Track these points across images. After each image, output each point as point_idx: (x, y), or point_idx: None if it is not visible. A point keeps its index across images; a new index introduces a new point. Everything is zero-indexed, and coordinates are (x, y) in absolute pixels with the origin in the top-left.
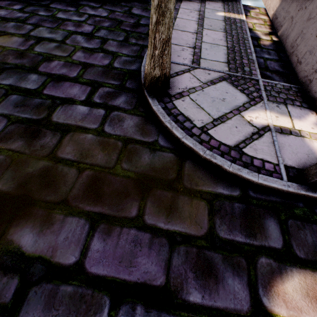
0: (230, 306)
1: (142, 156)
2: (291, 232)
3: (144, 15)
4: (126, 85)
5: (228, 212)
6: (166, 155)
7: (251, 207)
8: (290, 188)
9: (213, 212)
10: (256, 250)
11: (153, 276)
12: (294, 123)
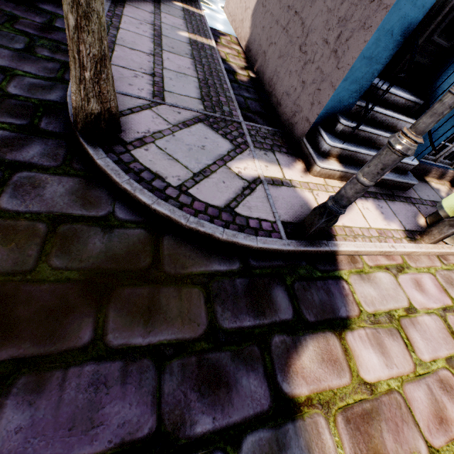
0: (249, 413)
1: (90, 240)
2: (299, 296)
3: (61, 13)
4: (41, 126)
5: (230, 293)
6: (132, 232)
7: (255, 280)
8: (291, 247)
9: (211, 298)
10: (268, 330)
11: (136, 424)
12: (284, 172)
